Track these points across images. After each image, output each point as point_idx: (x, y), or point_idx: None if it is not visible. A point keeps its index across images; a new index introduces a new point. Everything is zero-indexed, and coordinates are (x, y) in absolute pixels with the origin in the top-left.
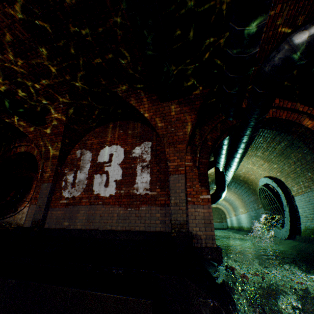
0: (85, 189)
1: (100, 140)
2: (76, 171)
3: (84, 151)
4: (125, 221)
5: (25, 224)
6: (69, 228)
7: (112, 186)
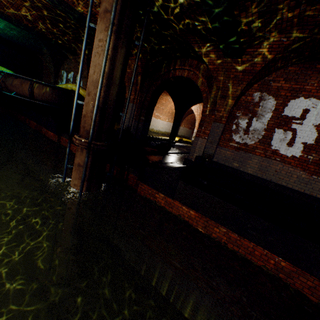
0: (260, 140)
1: (293, 85)
2: (250, 118)
3: (265, 96)
4: (306, 185)
5: (195, 152)
6: (241, 171)
7: (297, 147)
